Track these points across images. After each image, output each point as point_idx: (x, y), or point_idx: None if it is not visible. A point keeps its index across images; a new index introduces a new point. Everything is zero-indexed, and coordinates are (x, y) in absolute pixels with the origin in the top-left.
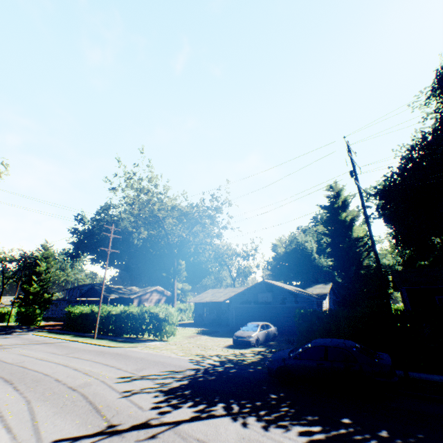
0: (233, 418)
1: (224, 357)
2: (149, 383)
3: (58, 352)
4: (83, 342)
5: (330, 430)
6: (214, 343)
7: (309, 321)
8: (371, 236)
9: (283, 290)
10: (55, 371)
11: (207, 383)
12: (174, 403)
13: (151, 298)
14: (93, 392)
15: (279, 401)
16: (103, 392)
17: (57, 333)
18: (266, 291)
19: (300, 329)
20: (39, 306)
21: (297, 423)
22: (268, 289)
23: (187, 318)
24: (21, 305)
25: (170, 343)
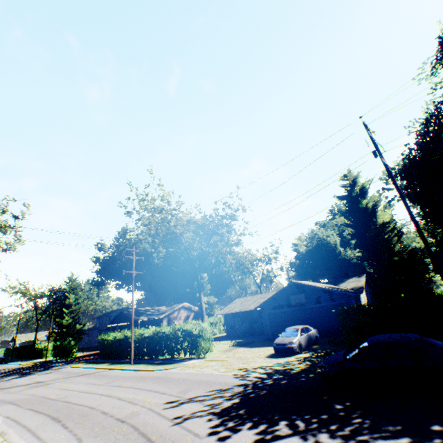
0: (302, 437)
1: (269, 368)
2: (198, 405)
3: (99, 382)
4: (121, 369)
5: (422, 442)
6: (253, 354)
7: (354, 318)
8: (411, 215)
9: (315, 289)
10: (100, 403)
11: (260, 399)
12: (231, 425)
13: (179, 316)
14: (143, 421)
15: (347, 411)
16: (153, 420)
17: (94, 362)
18: (297, 293)
19: (346, 328)
20: (73, 338)
21: (379, 436)
22: (299, 290)
23: (218, 331)
24: (56, 339)
25: (208, 360)
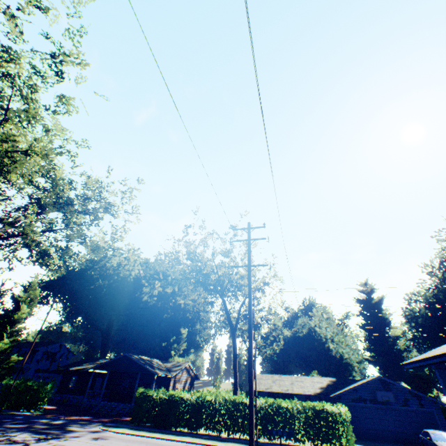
0: None
1: None
2: None
3: None
4: None
5: None
6: None
7: None
8: None
9: (403, 389)
10: None
11: None
12: None
13: (181, 378)
14: None
15: None
16: None
17: (151, 431)
18: (382, 389)
19: None
20: (0, 375)
21: None
22: (384, 387)
23: None
24: None
25: None
